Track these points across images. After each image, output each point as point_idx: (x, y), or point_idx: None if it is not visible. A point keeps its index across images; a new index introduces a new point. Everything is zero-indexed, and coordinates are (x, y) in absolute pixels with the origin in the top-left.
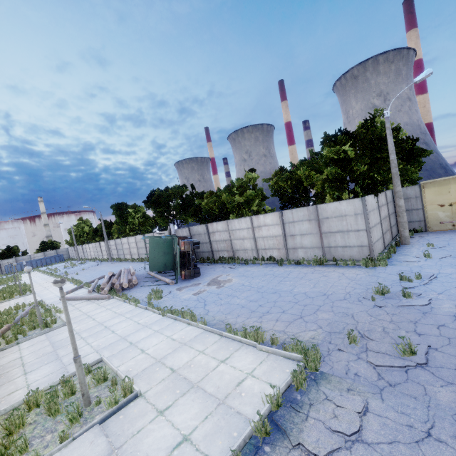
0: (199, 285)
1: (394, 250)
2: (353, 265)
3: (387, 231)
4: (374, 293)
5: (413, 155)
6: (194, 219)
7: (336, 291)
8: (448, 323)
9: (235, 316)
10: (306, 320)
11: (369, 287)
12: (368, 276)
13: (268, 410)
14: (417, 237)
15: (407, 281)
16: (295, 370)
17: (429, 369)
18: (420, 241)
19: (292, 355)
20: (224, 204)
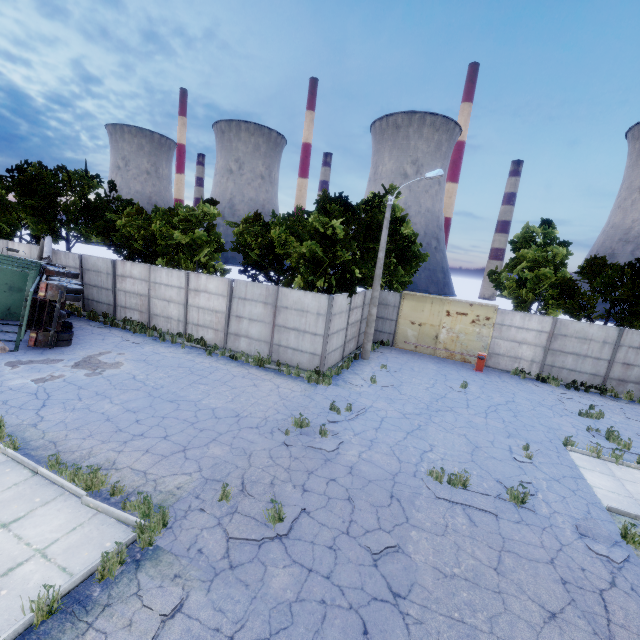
0: (57, 363)
1: (348, 365)
2: (297, 376)
3: (353, 339)
4: (293, 425)
5: (405, 258)
6: (103, 240)
7: (254, 413)
8: (340, 478)
9: (84, 436)
10: (188, 455)
11: (294, 413)
12: (302, 397)
13: (27, 623)
14: (381, 352)
15: (336, 412)
16: (107, 552)
17: (286, 542)
18: (380, 358)
19: (128, 519)
20: (155, 238)
